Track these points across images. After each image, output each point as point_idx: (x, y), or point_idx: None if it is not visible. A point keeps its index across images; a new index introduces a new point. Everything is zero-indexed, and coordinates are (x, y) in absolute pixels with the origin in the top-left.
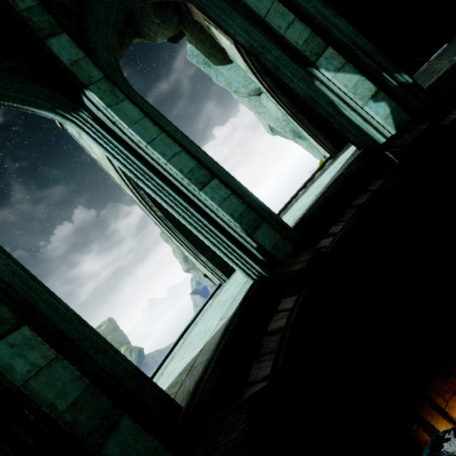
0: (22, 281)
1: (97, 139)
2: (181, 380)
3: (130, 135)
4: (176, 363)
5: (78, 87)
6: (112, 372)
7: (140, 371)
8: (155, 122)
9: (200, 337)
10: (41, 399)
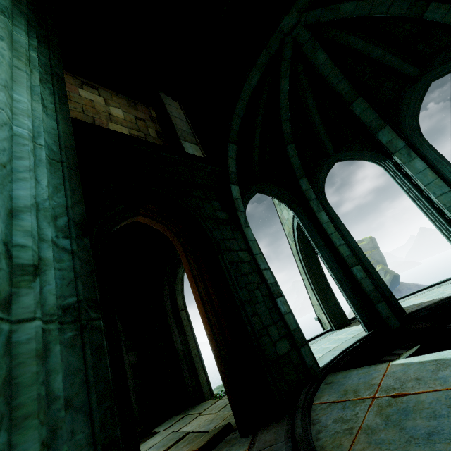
0: (356, 248)
1: (393, 176)
2: (412, 307)
3: (413, 178)
4: (414, 300)
5: (388, 152)
6: (381, 288)
7: (391, 292)
8: (435, 168)
9: (435, 294)
10: (363, 285)
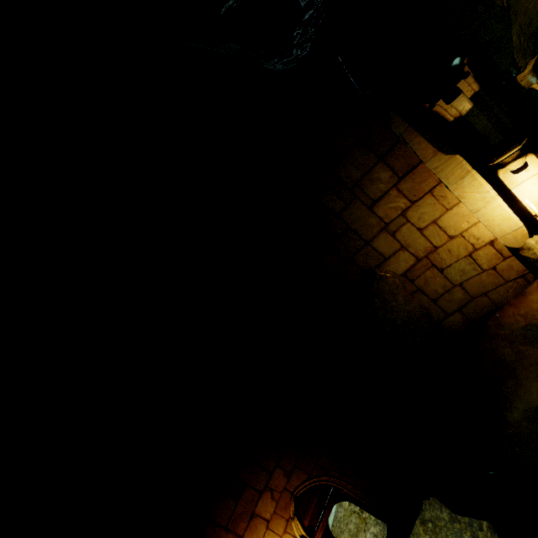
0: None
1: None
2: None
3: None
4: None
5: None
6: None
7: None
8: None
9: None
10: None
